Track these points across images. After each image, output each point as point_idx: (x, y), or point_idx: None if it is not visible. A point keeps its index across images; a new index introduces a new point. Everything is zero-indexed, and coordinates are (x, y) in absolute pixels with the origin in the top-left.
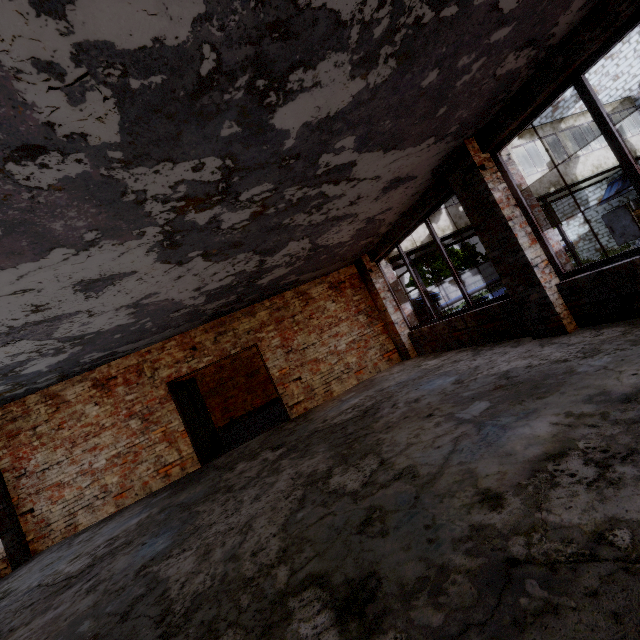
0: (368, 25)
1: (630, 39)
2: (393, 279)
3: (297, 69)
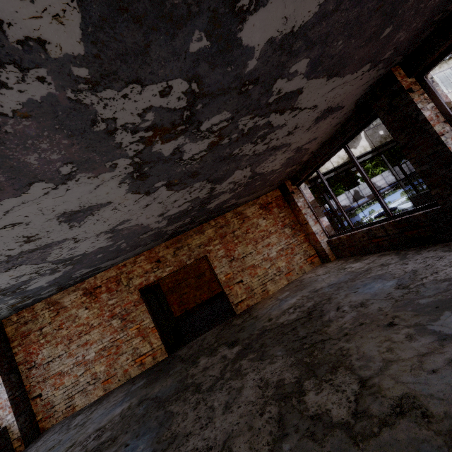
0: None
1: None
2: (311, 198)
3: None
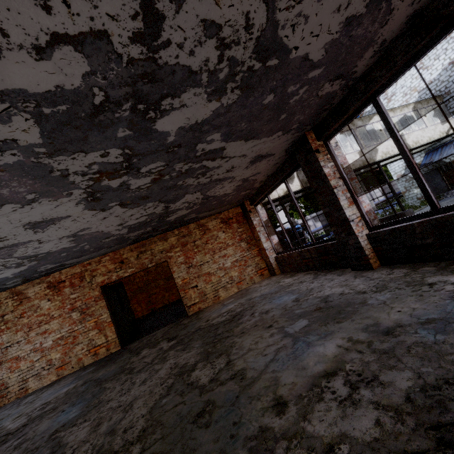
0: (213, 72)
1: (439, 57)
2: (266, 218)
3: (166, 98)
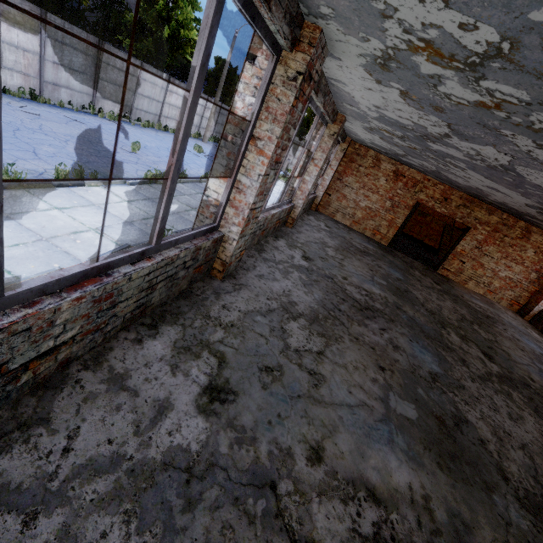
0: None
1: None
2: None
3: None
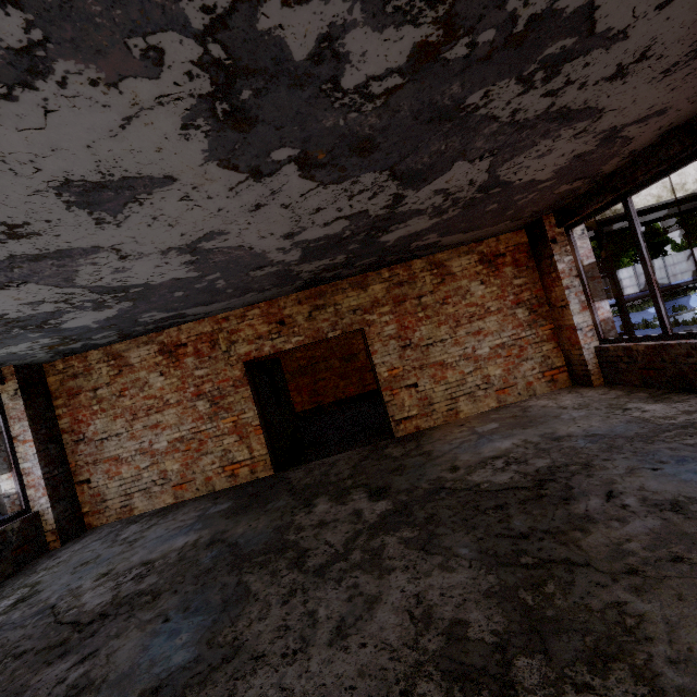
0: None
1: None
2: (588, 258)
3: None
